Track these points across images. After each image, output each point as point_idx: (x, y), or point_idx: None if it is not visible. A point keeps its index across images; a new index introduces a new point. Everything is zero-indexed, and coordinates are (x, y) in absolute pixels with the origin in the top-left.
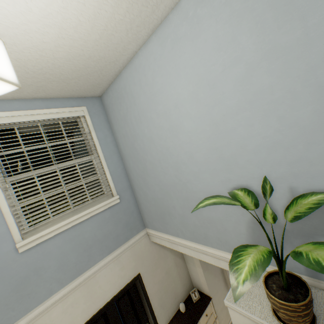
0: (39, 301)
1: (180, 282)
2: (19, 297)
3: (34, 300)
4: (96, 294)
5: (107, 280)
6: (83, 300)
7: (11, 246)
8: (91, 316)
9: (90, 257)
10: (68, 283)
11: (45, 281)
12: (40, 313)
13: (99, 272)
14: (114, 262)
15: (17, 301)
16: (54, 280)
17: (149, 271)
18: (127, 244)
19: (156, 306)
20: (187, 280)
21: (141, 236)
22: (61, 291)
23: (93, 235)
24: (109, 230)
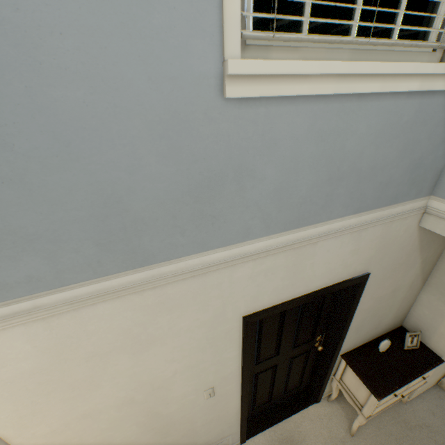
0: (224, 241)
1: (395, 311)
2: (196, 214)
3: (217, 235)
4: (301, 275)
5: (325, 260)
6: (281, 273)
7: (211, 63)
8: (281, 302)
9: (327, 201)
10: (276, 232)
11: (245, 206)
12: (220, 262)
13: (324, 240)
14: (351, 235)
15: (191, 220)
16: (258, 214)
17: (379, 276)
18: (386, 211)
19: (351, 326)
20: (402, 313)
21: (413, 208)
22: (260, 240)
23: (357, 153)
24: (386, 158)
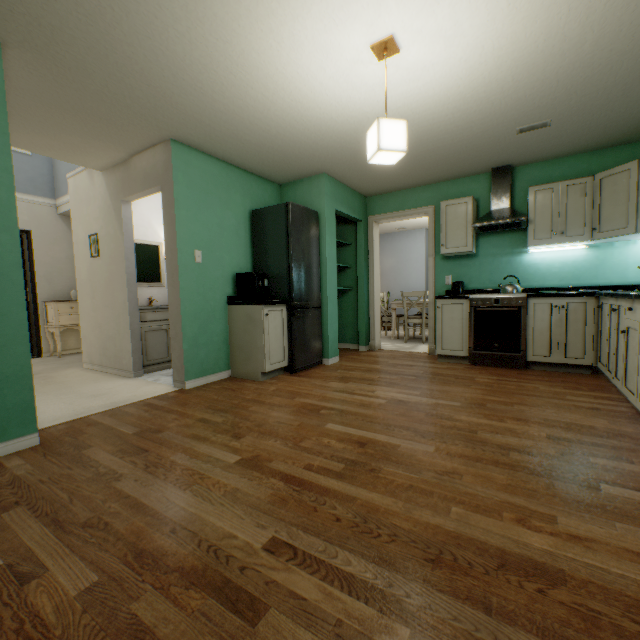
0: None
1: None
2: None
3: None
4: None
5: None
6: None
7: None
8: None
9: None
10: None
11: None
12: None
13: None
14: None
15: None
16: None
17: (45, 239)
18: (26, 197)
19: (41, 275)
20: None
21: (47, 203)
22: None
23: None
24: None
